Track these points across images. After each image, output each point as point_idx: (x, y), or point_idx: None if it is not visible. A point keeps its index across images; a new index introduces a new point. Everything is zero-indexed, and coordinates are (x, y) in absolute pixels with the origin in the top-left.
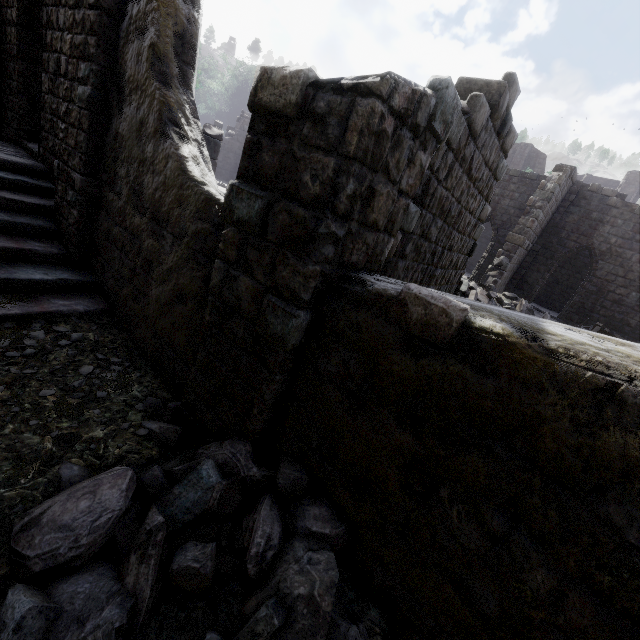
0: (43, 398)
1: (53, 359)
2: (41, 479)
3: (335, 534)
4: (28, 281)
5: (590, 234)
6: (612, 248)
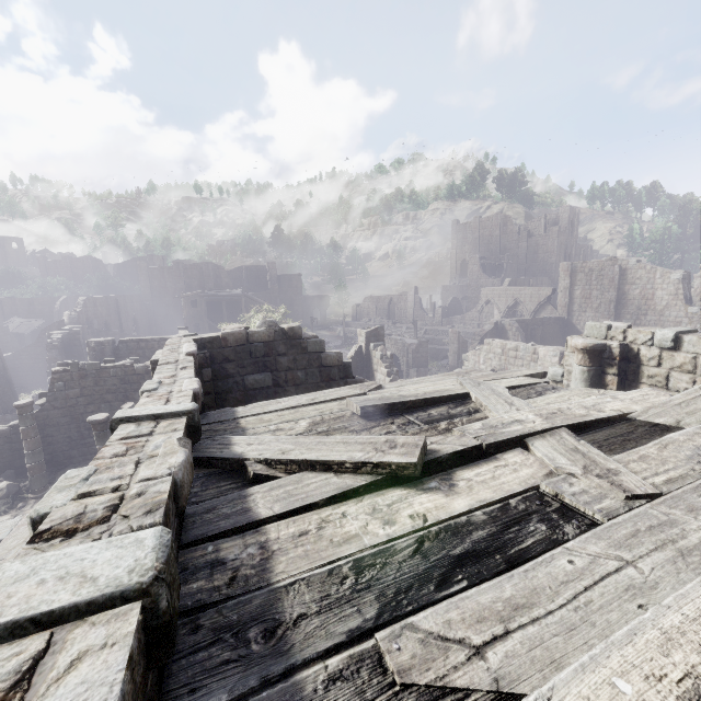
0: None
1: None
2: None
3: None
4: None
5: None
6: None
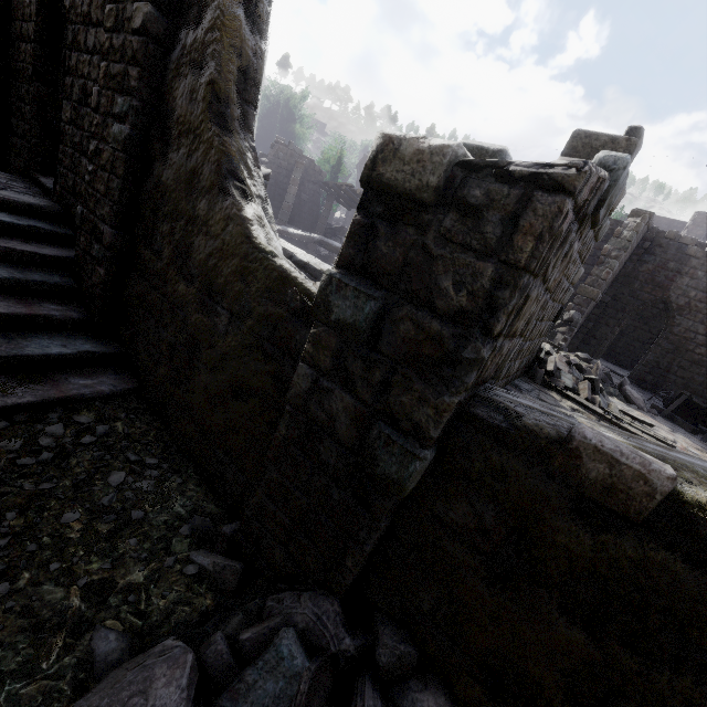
0: (65, 526)
1: (75, 464)
2: (68, 659)
3: None
4: (43, 357)
5: (666, 286)
6: (691, 302)
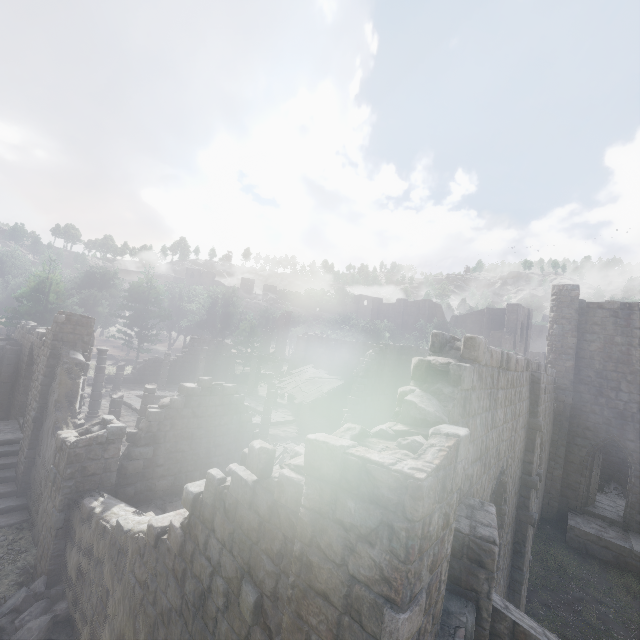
0: None
1: None
2: None
3: (60, 609)
4: None
5: None
6: None
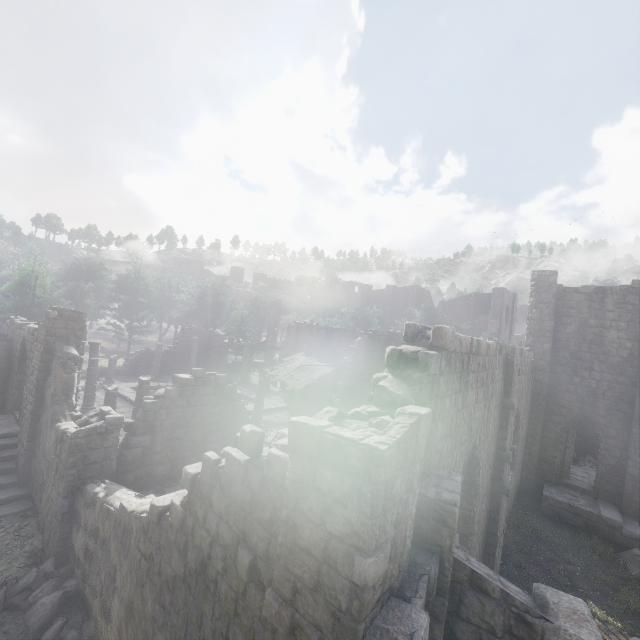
0: None
1: None
2: None
3: (70, 585)
4: None
5: None
6: None
